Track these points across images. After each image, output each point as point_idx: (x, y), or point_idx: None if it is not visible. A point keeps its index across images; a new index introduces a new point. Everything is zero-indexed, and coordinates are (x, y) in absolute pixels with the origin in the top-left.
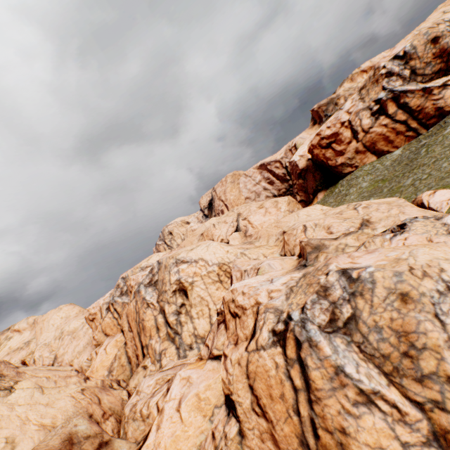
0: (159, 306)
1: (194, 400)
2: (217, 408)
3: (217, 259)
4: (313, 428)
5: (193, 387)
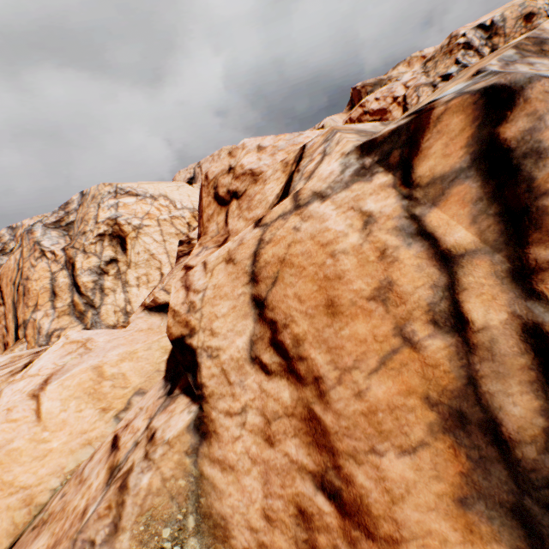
0: (65, 256)
1: (86, 378)
2: (141, 396)
3: (192, 203)
4: (540, 357)
5: (92, 355)
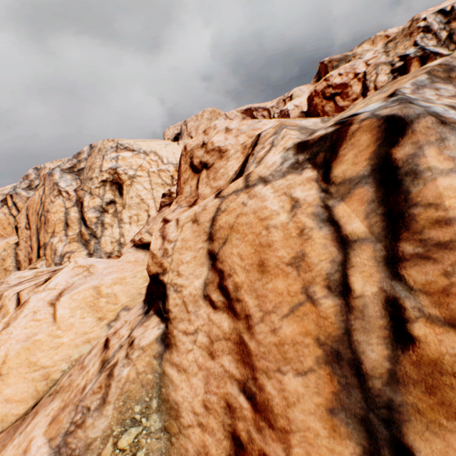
0: (76, 196)
1: (88, 294)
2: (127, 312)
3: (176, 159)
4: (393, 321)
5: (93, 278)
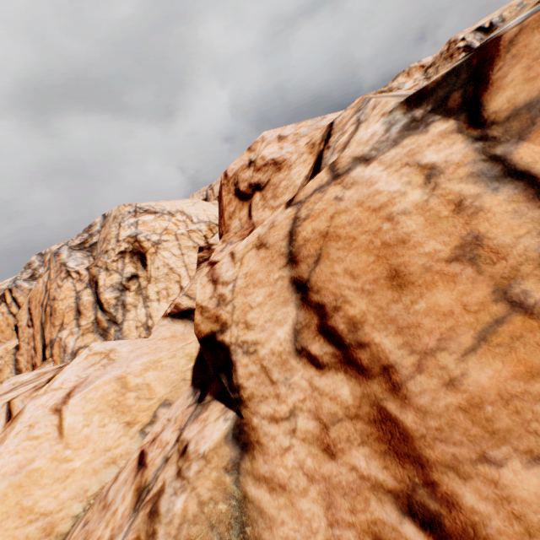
0: (88, 274)
1: (109, 389)
2: (167, 408)
3: (208, 216)
4: None
5: (116, 366)
